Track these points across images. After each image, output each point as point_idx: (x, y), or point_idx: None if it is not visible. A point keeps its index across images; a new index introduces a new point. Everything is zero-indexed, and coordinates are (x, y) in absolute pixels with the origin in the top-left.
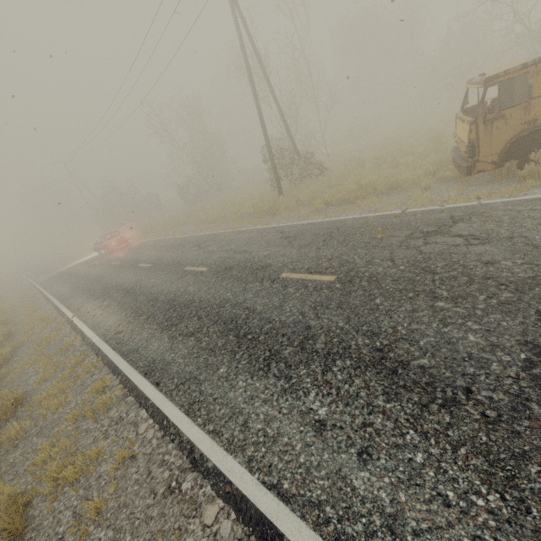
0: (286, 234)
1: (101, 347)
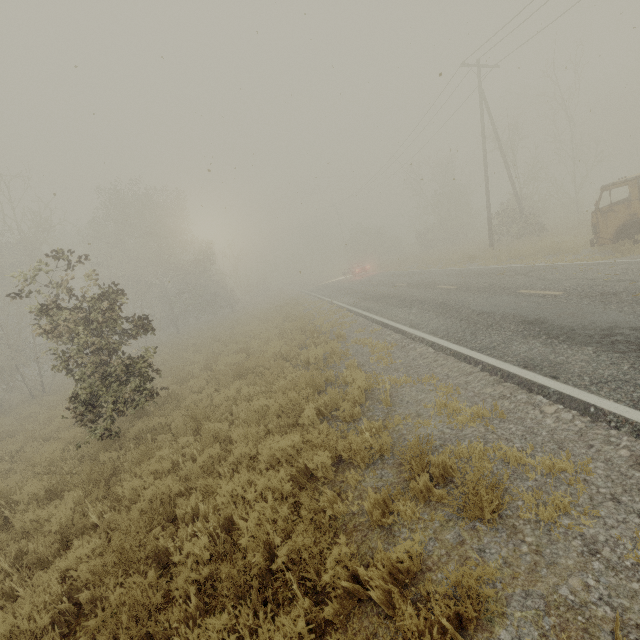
0: (462, 272)
1: (346, 307)
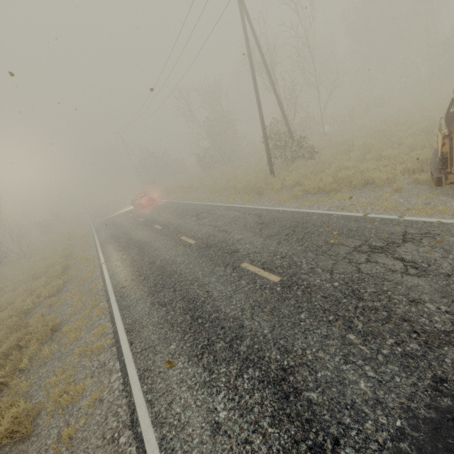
0: (262, 220)
1: (110, 297)
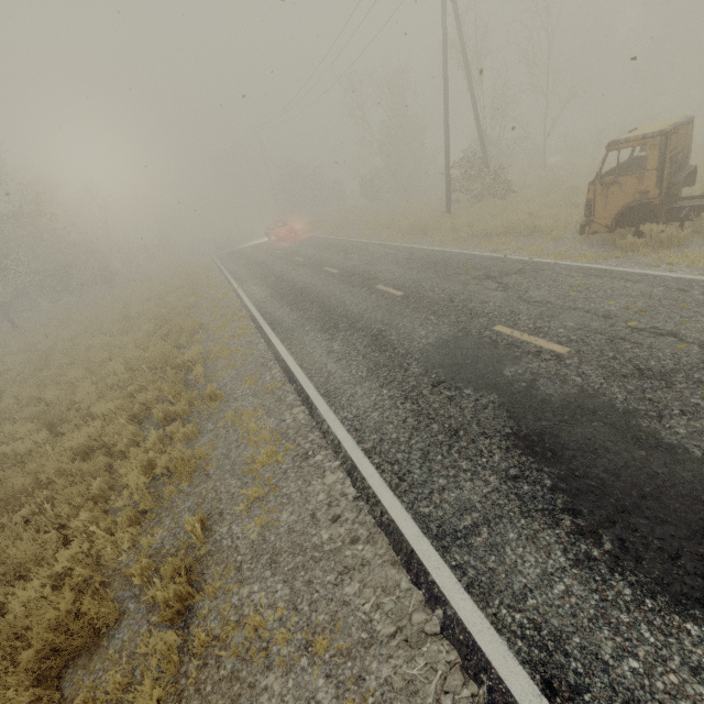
0: (412, 256)
1: (251, 308)
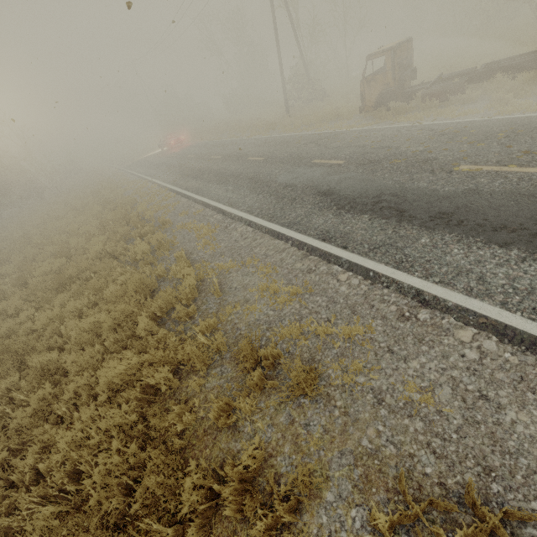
0: (267, 141)
1: (168, 186)
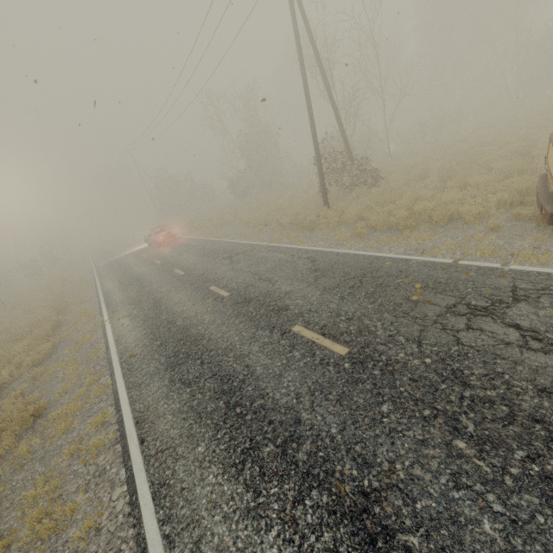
0: (316, 265)
1: (115, 370)
